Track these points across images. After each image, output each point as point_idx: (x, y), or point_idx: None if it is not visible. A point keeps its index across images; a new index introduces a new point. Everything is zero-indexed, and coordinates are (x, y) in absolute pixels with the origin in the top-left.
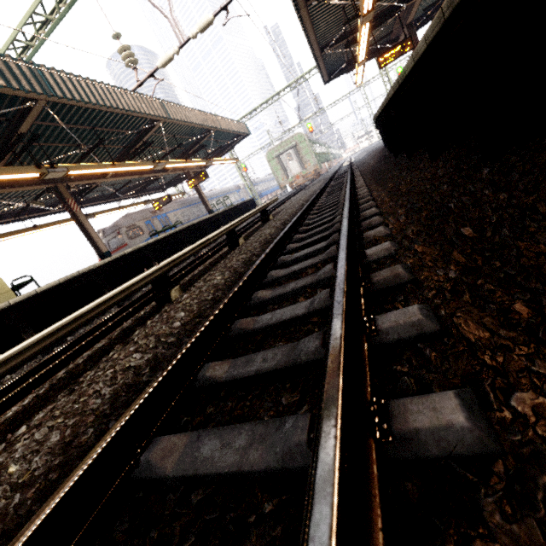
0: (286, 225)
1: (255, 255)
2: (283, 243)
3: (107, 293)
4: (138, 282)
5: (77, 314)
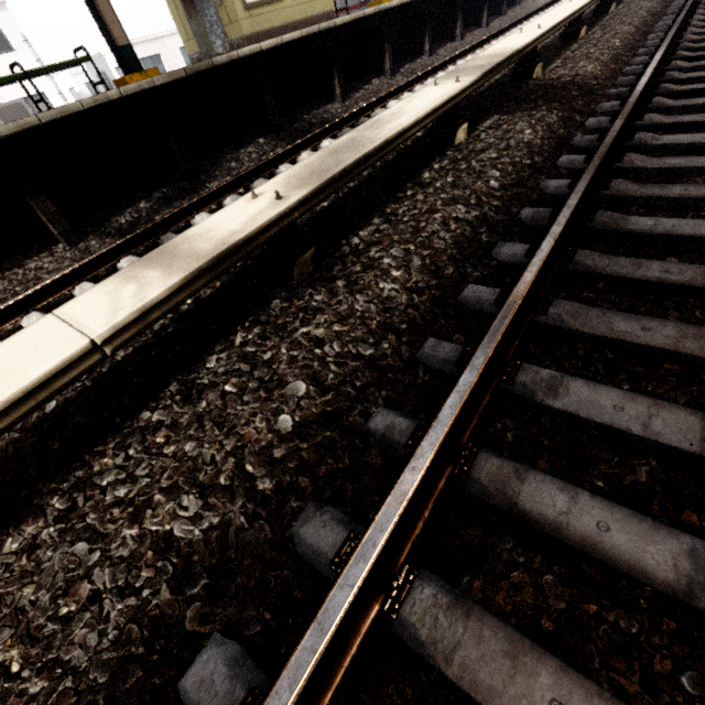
0: (668, 3)
1: (649, 21)
2: (686, 15)
3: (427, 33)
4: (586, 6)
5: (574, 10)
